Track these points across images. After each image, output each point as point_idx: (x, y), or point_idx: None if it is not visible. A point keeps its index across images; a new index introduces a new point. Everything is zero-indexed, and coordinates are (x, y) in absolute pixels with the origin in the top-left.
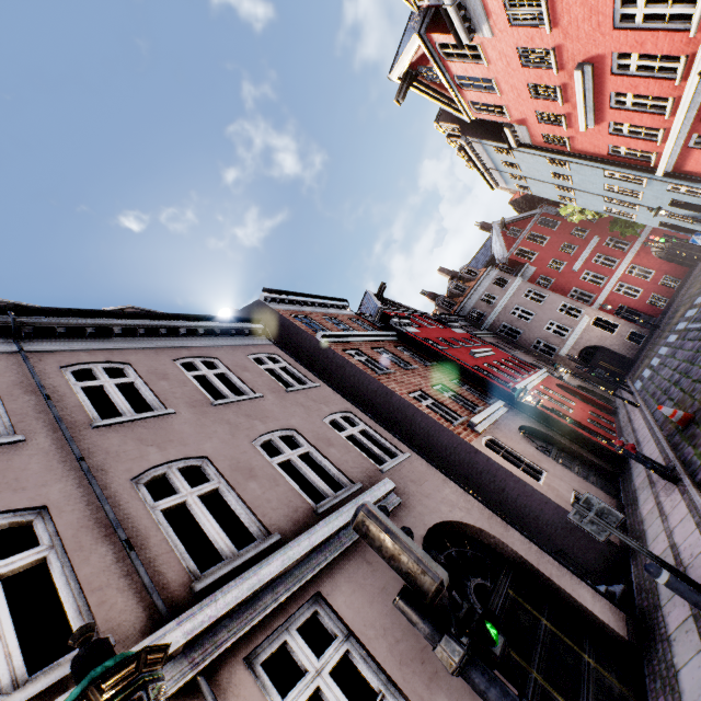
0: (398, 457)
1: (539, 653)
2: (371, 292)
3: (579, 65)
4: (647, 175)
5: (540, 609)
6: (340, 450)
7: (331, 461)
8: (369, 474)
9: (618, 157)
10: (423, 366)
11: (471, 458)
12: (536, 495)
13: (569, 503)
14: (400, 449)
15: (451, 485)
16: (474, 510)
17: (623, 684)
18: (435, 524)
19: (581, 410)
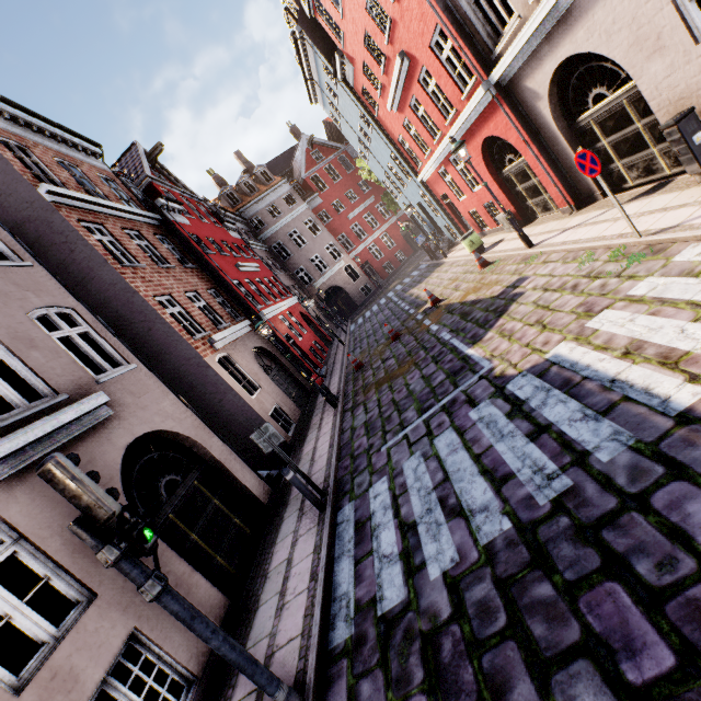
0: (122, 367)
1: (203, 522)
2: (142, 148)
3: (403, 53)
4: (413, 176)
5: (215, 492)
6: (46, 355)
7: (31, 367)
8: (81, 385)
9: (403, 148)
10: (182, 267)
11: (202, 371)
12: (246, 407)
13: (268, 414)
14: (127, 359)
15: (172, 398)
16: (187, 421)
17: (253, 531)
18: (144, 433)
19: (309, 339)
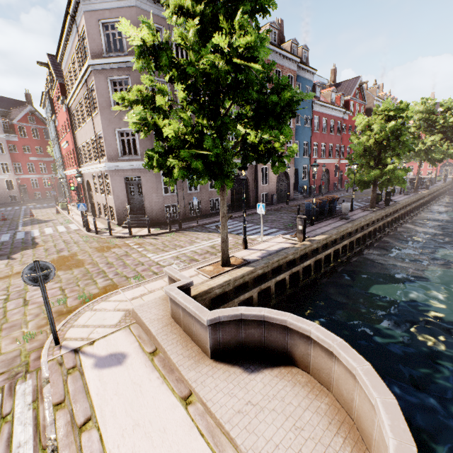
0: None
1: None
2: None
3: (68, 142)
4: (64, 170)
5: None
6: None
7: None
8: None
9: (64, 159)
10: None
11: None
12: None
13: None
14: None
15: None
16: None
17: None
18: None
19: None
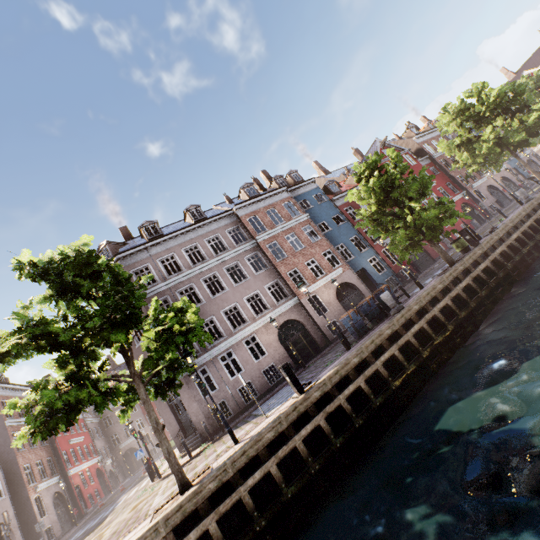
0: (3, 496)
1: None
2: (52, 376)
3: None
4: None
5: None
6: None
7: None
8: None
9: None
10: (41, 446)
11: (26, 502)
12: (36, 522)
13: (45, 528)
14: (6, 493)
15: (13, 511)
16: (14, 522)
17: None
18: (0, 523)
19: (92, 487)
